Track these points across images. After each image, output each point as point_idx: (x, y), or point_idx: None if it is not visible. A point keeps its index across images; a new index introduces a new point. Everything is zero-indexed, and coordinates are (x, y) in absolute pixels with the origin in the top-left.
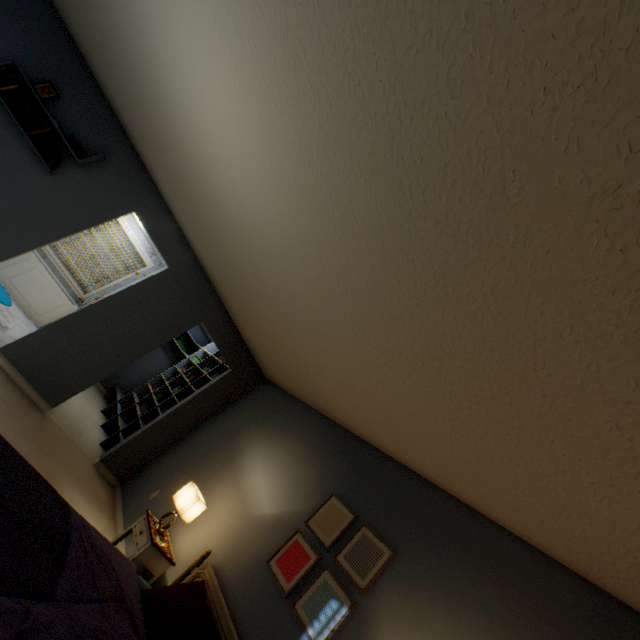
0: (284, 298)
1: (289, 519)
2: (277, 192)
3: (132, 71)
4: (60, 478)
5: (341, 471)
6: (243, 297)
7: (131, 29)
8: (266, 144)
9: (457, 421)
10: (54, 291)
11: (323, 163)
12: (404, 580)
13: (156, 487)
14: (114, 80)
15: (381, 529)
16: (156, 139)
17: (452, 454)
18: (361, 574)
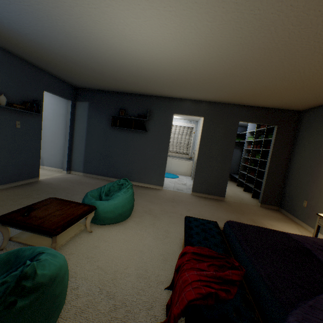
0: (281, 55)
1: None
2: (222, 3)
3: (125, 72)
4: (256, 219)
5: None
6: (248, 89)
7: (111, 59)
8: None
9: None
10: (181, 163)
11: None
12: None
13: (301, 200)
14: (126, 84)
15: None
16: (152, 82)
17: None
18: None
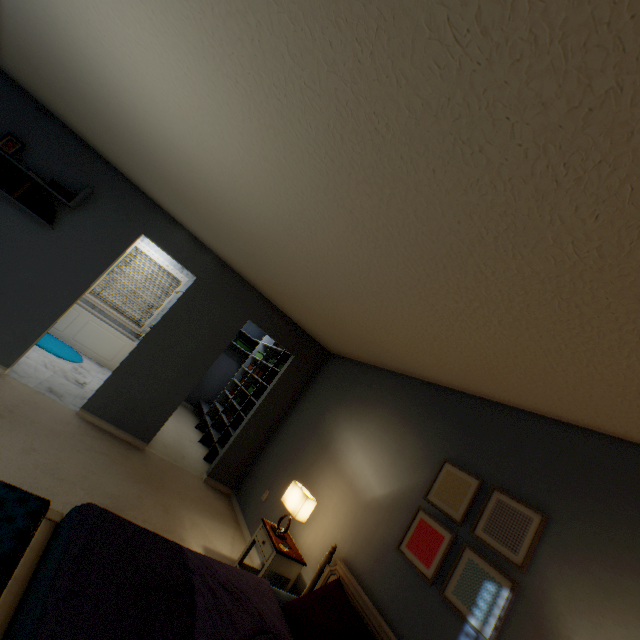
0: (319, 268)
1: (405, 497)
2: (262, 142)
3: (67, 79)
4: (176, 507)
5: (445, 433)
6: (277, 281)
7: (37, 24)
8: (224, 82)
9: (596, 351)
10: (113, 335)
11: (302, 64)
12: (570, 548)
13: (264, 488)
14: (61, 101)
15: (517, 491)
16: (125, 147)
17: (592, 389)
18: (511, 548)
